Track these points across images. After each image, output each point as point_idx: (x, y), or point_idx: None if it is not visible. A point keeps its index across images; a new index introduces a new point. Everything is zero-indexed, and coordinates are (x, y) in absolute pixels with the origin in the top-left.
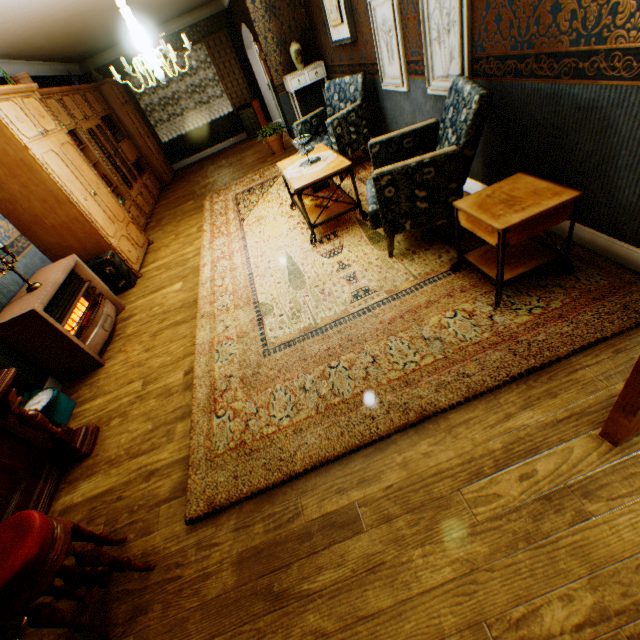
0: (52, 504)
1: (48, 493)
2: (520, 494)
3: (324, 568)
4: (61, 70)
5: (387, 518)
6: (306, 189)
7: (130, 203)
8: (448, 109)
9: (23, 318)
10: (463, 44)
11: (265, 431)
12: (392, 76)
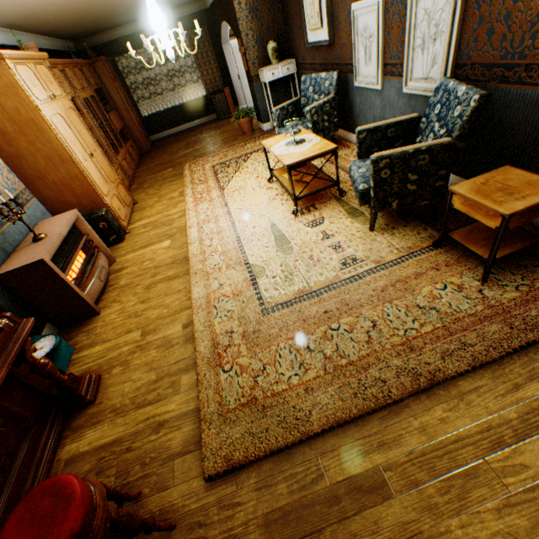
0: (57, 452)
1: (53, 441)
2: None
3: (358, 535)
4: (60, 45)
5: (415, 484)
6: (296, 165)
7: (117, 166)
8: (434, 106)
9: (31, 267)
10: (449, 51)
11: (275, 388)
12: (366, 75)
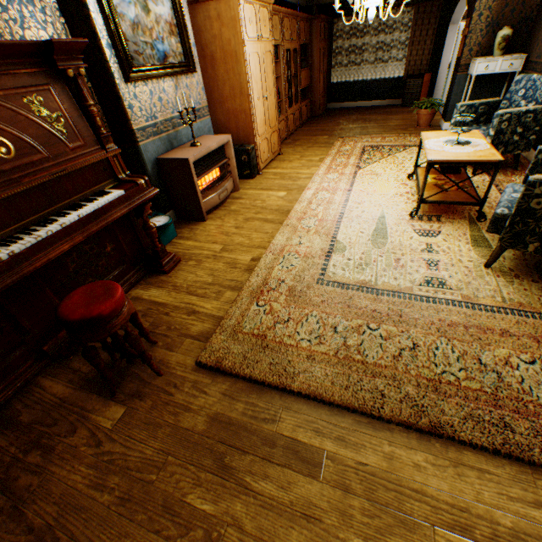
0: (131, 289)
1: (133, 281)
2: None
3: (269, 479)
4: None
5: (345, 488)
6: (439, 164)
7: (283, 117)
8: None
9: (179, 161)
10: None
11: (285, 339)
12: None
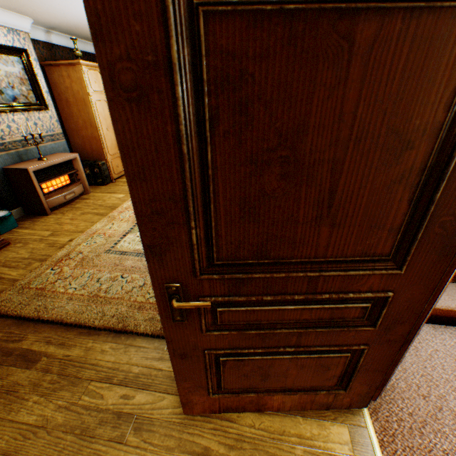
0: None
1: None
2: (112, 404)
3: None
4: None
5: (47, 370)
6: None
7: None
8: None
9: (21, 170)
10: None
11: (59, 289)
12: None
